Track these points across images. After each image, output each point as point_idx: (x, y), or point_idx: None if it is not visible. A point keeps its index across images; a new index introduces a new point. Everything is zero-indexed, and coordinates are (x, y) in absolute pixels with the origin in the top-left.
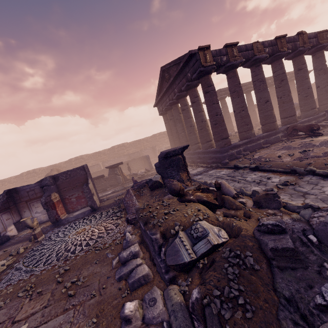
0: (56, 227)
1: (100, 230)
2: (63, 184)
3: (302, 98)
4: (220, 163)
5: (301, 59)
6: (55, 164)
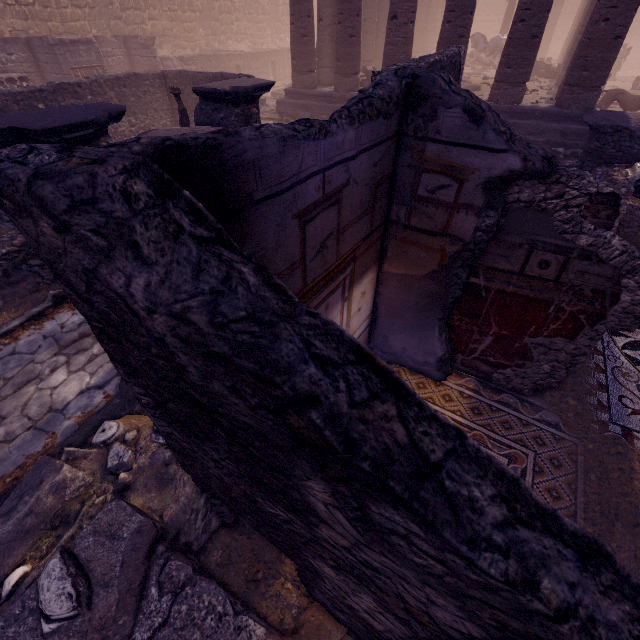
0: (559, 394)
1: None
2: None
3: None
4: (567, 148)
5: None
6: None
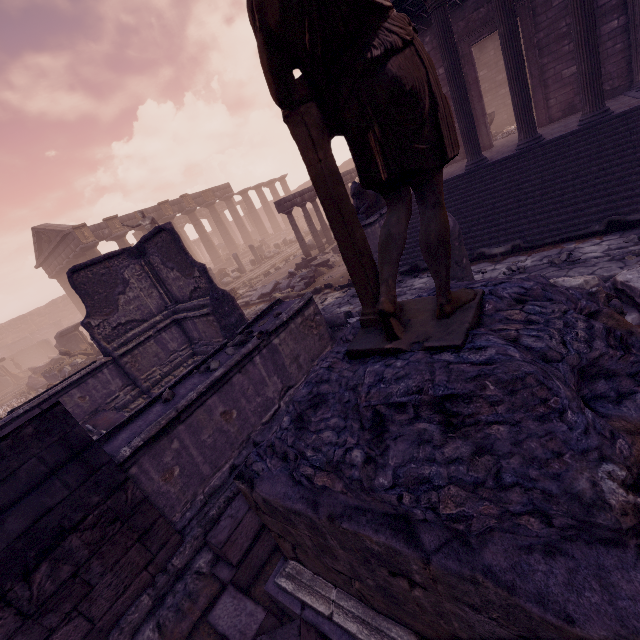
0: None
1: (12, 406)
2: None
3: (207, 249)
4: None
5: (194, 217)
6: None
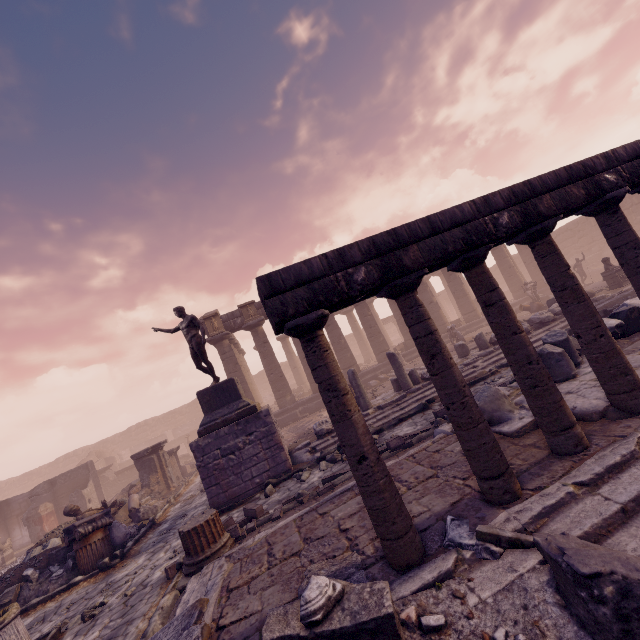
0: None
1: None
2: (62, 489)
3: (368, 338)
4: None
5: None
6: (106, 439)
